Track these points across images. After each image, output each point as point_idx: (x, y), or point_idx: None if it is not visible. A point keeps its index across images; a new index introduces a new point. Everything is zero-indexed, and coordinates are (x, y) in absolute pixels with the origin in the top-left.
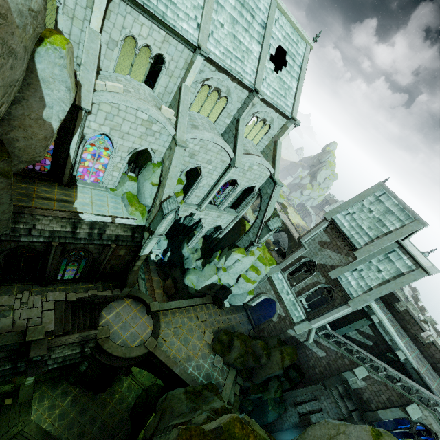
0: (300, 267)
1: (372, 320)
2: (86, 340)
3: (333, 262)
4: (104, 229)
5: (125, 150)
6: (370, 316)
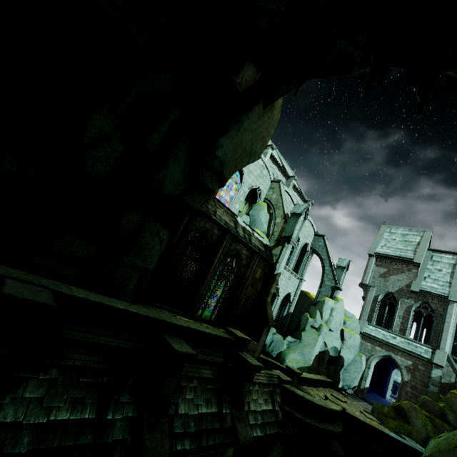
0: (377, 321)
1: None
2: (272, 386)
3: (404, 281)
4: (250, 236)
5: (247, 185)
6: None
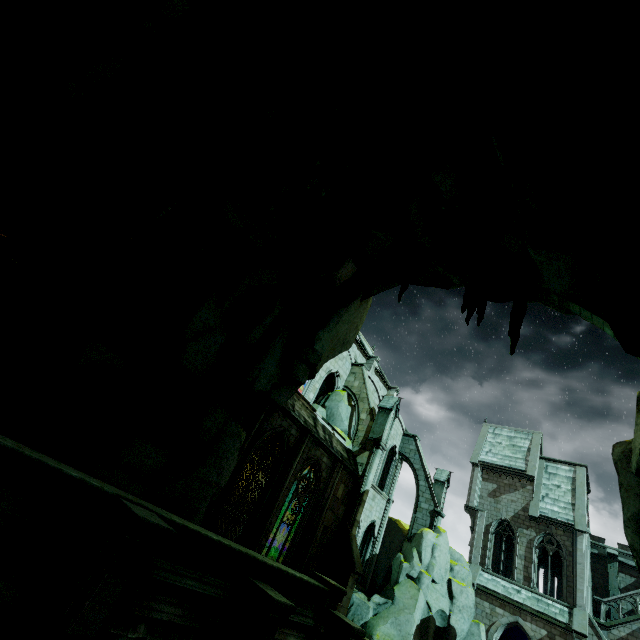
0: (492, 565)
1: (613, 554)
2: None
3: (520, 503)
4: (330, 438)
5: (324, 369)
6: (606, 551)
